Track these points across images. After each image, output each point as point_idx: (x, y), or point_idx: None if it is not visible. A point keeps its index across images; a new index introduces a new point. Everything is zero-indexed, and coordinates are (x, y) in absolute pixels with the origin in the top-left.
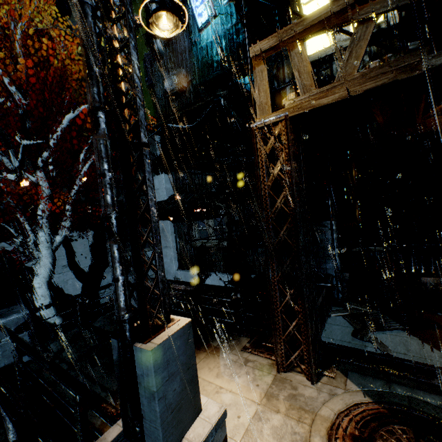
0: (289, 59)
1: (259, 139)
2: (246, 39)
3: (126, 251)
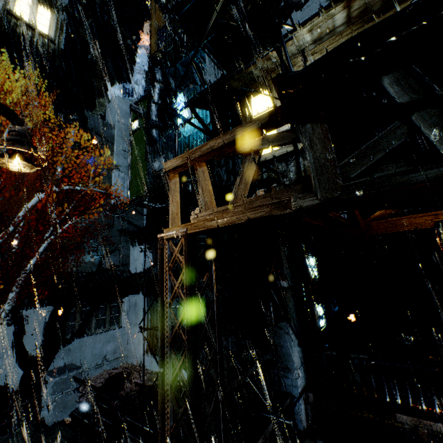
0: (242, 158)
1: (165, 249)
2: (176, 150)
3: (89, 328)
